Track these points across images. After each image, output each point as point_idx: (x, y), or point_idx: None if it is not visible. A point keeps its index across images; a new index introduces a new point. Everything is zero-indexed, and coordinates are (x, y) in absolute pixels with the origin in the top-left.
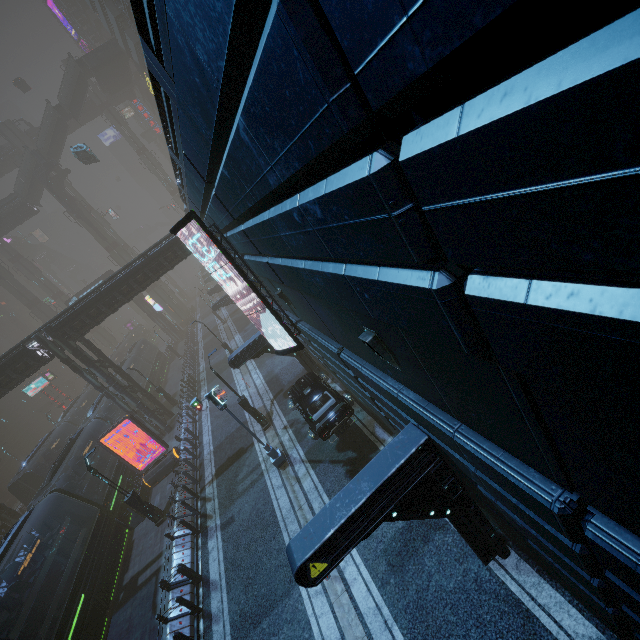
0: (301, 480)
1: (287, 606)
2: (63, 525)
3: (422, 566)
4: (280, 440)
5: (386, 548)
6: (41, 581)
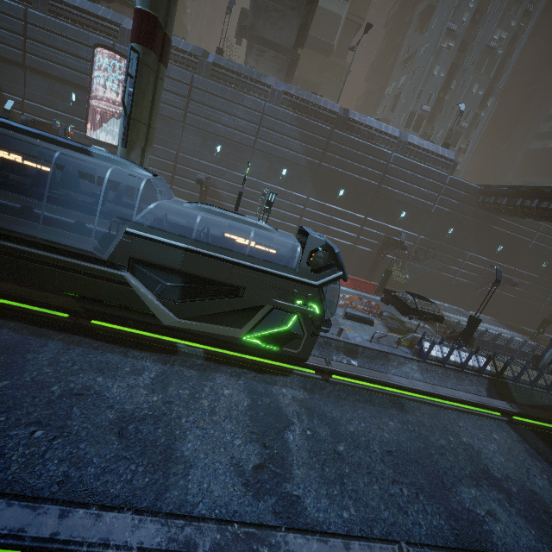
0: None
1: None
2: None
3: None
4: None
5: None
6: None
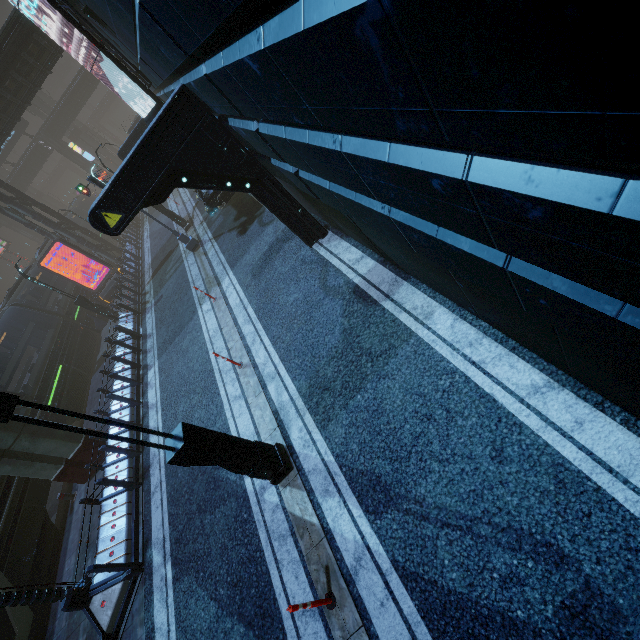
0: (207, 253)
1: (190, 326)
2: (28, 326)
3: (272, 267)
4: (197, 233)
5: (253, 267)
6: (18, 356)
